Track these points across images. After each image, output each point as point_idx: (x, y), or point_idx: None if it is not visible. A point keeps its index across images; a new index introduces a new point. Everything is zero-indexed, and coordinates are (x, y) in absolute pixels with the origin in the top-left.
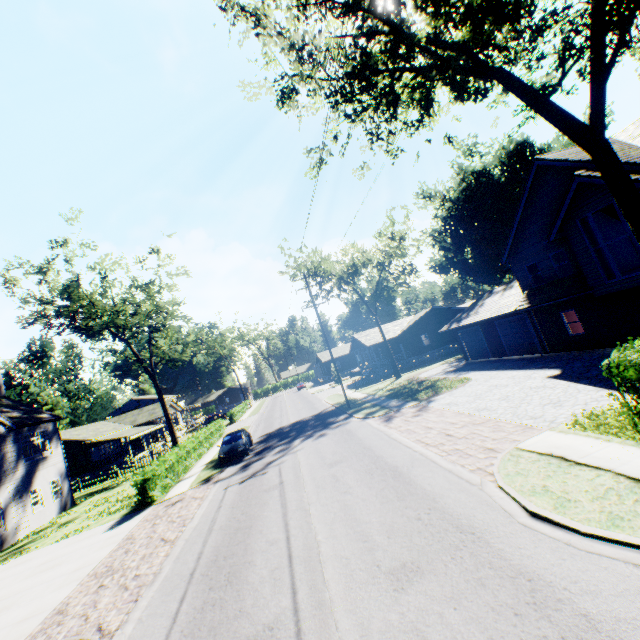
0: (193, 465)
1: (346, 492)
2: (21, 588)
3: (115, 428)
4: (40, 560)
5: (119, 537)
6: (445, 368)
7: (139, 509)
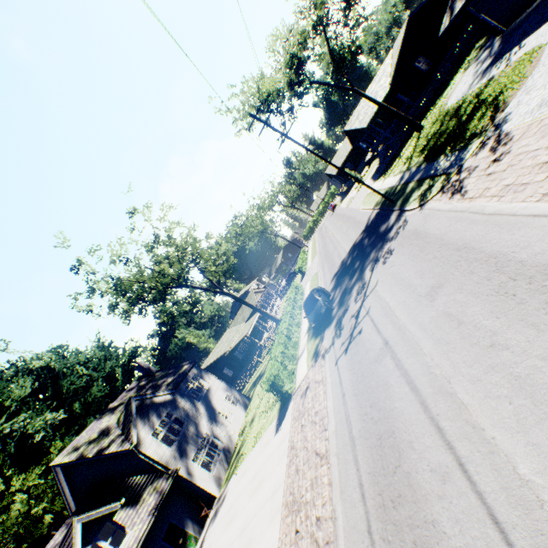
0: (298, 337)
1: (494, 346)
2: (250, 513)
3: (236, 331)
4: (251, 473)
5: (285, 445)
6: (475, 71)
7: (285, 402)
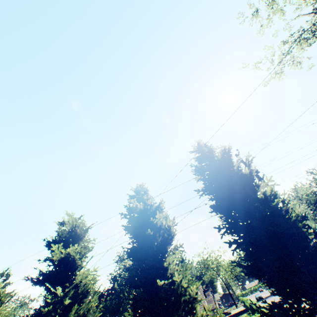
0: None
1: None
2: None
3: None
4: None
5: None
6: None
7: None
